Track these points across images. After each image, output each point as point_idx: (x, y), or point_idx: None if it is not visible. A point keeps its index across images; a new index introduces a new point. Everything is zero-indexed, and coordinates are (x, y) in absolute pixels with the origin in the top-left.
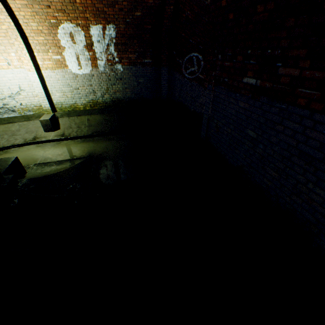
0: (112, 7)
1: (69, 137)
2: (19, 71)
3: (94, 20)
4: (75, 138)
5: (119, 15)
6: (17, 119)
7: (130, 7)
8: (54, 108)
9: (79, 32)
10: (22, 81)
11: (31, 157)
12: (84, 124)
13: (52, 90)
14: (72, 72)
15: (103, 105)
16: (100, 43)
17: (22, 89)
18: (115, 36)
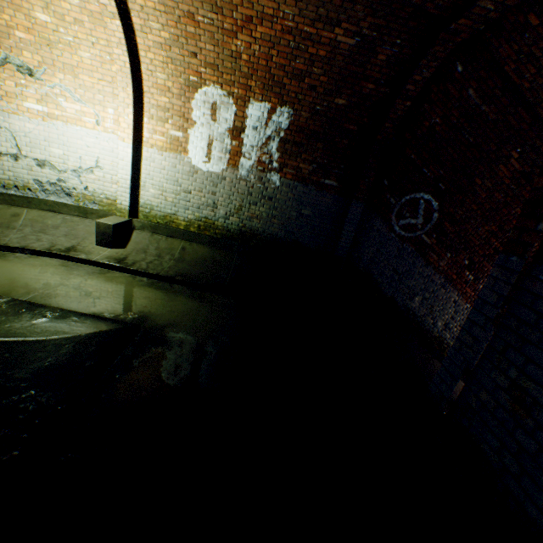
0: (299, 80)
1: (130, 267)
2: (108, 137)
3: (261, 93)
4: (139, 274)
5: (305, 96)
6: (67, 209)
7: (331, 87)
8: (135, 211)
9: (229, 105)
10: (106, 153)
11: (28, 281)
12: (171, 254)
13: (146, 181)
14: (192, 164)
15: (222, 233)
16: (256, 132)
17: (99, 165)
18: (286, 127)
